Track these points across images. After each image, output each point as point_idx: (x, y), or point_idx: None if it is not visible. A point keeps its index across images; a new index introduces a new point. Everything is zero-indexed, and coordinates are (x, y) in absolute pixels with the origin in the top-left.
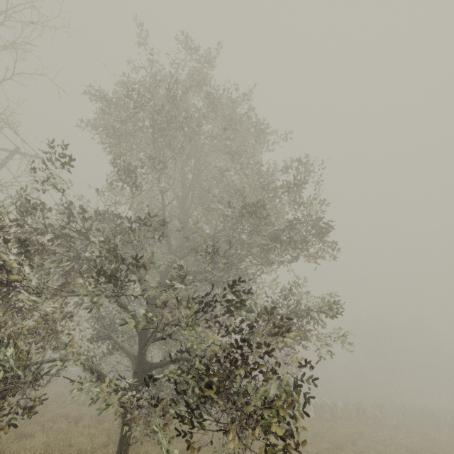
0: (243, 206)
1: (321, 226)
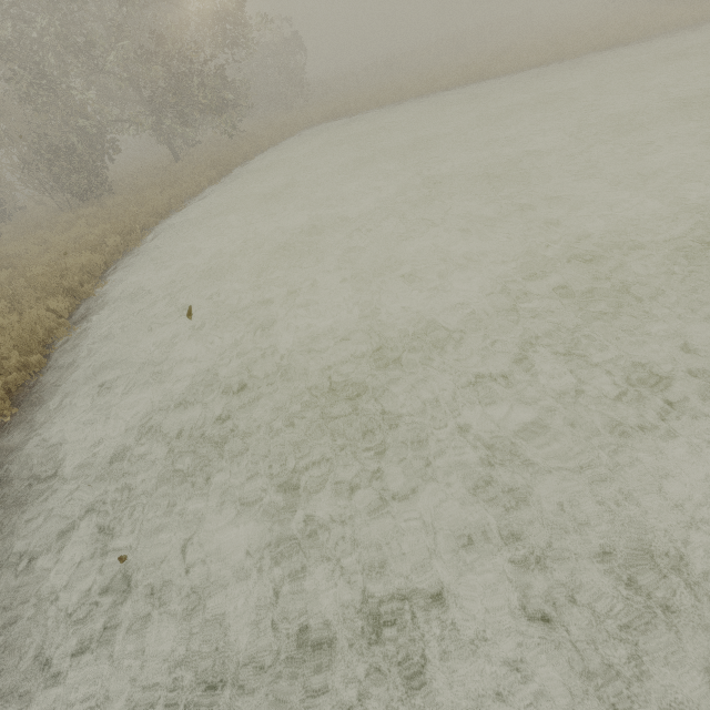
0: None
1: None
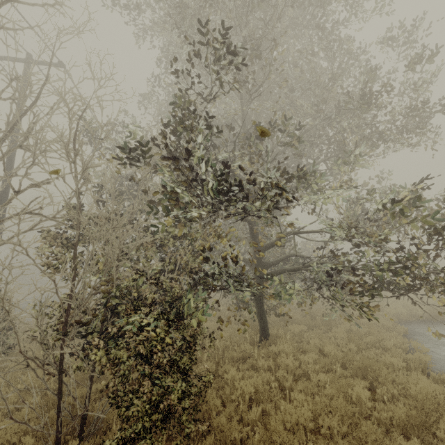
0: (362, 95)
1: (423, 111)
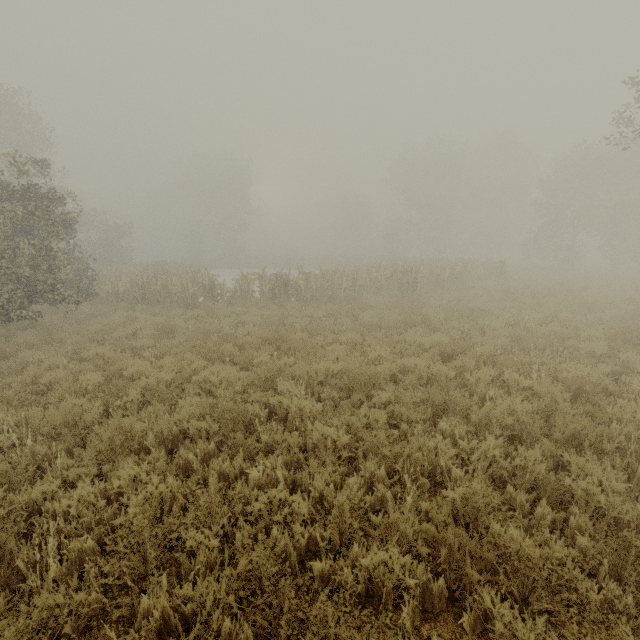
0: None
1: None
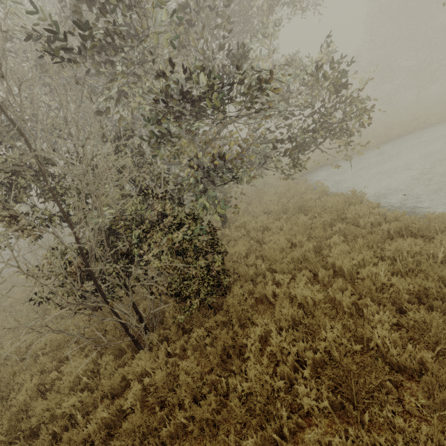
0: None
1: None
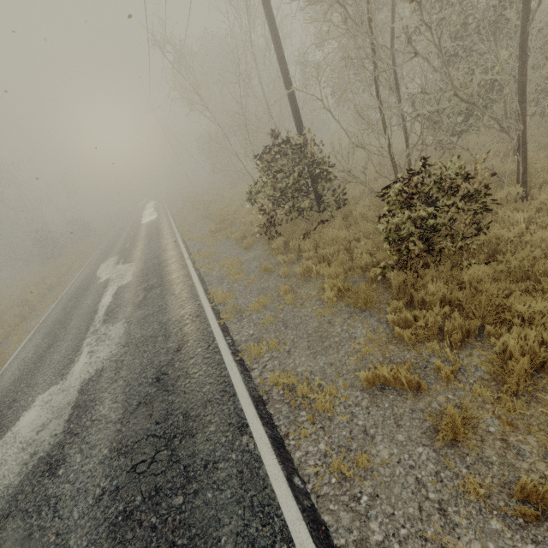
0: None
1: None
